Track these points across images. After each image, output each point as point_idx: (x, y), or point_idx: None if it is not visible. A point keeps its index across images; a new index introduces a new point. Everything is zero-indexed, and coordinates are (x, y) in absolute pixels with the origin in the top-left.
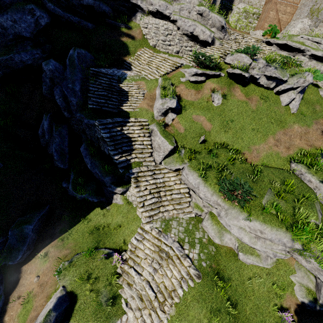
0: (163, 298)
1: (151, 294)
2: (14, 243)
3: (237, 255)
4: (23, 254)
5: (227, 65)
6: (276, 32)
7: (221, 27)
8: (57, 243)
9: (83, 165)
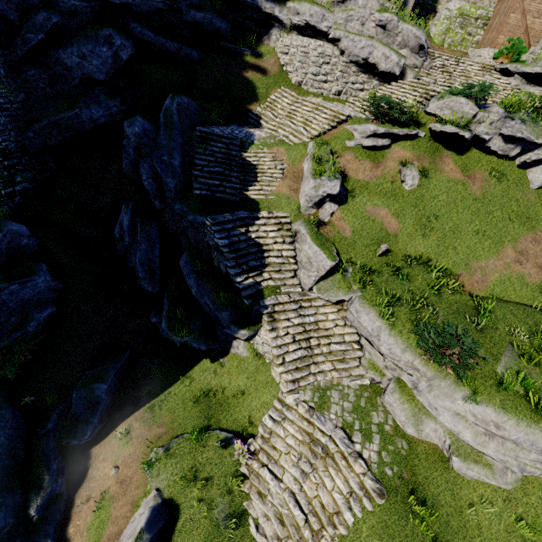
0: (318, 523)
1: (299, 516)
2: (81, 411)
3: (448, 459)
4: (94, 429)
5: (430, 118)
6: (521, 50)
7: (418, 46)
8: (143, 414)
9: (182, 287)
